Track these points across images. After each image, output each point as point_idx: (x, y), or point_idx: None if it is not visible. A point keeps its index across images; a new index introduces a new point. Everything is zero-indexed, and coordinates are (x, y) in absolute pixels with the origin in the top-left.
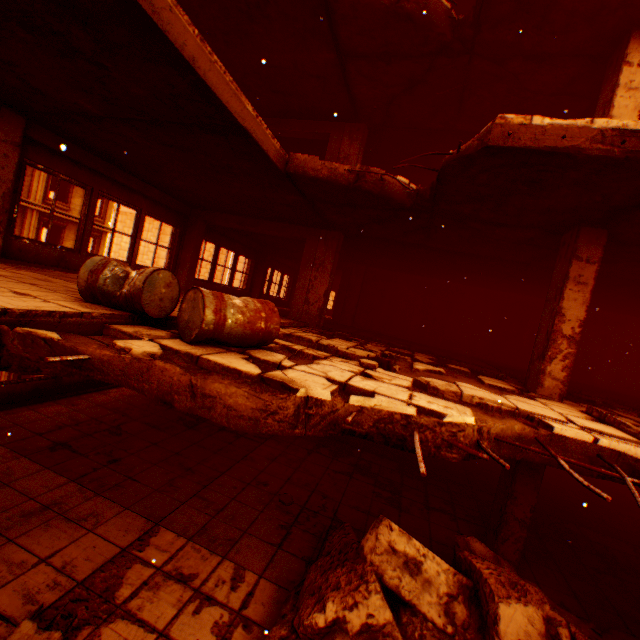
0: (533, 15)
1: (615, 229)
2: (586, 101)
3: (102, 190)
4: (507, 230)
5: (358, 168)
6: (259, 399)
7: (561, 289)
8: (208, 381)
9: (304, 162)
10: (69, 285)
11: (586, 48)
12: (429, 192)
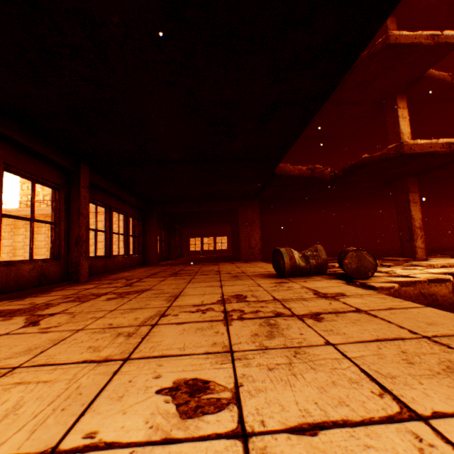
0: (360, 88)
1: (420, 177)
2: (368, 119)
3: (114, 206)
4: (366, 184)
5: (310, 166)
6: (447, 288)
7: (408, 207)
8: (428, 288)
9: (283, 168)
10: (202, 277)
11: (376, 100)
12: (342, 173)
